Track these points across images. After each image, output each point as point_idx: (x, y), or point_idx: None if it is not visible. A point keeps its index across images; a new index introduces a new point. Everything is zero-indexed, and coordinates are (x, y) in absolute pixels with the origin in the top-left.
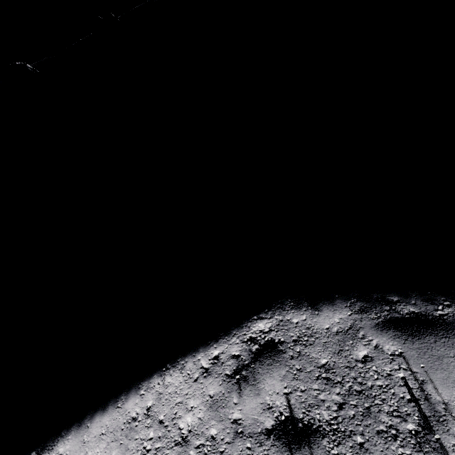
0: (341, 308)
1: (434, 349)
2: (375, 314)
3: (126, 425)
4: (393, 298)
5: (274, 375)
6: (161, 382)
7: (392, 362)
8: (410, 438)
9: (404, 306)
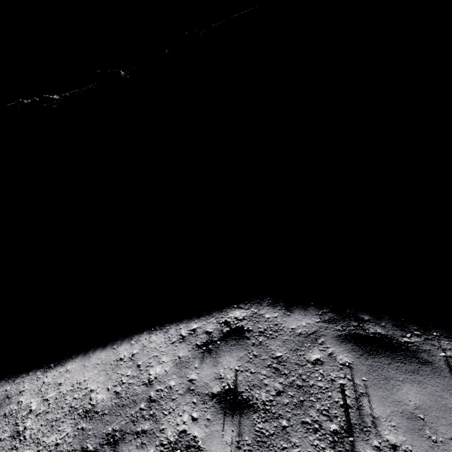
0: (312, 315)
1: (385, 370)
2: (341, 327)
3: (115, 362)
4: (364, 317)
5: (233, 354)
6: (148, 338)
7: (340, 371)
8: (329, 435)
9: (373, 326)
